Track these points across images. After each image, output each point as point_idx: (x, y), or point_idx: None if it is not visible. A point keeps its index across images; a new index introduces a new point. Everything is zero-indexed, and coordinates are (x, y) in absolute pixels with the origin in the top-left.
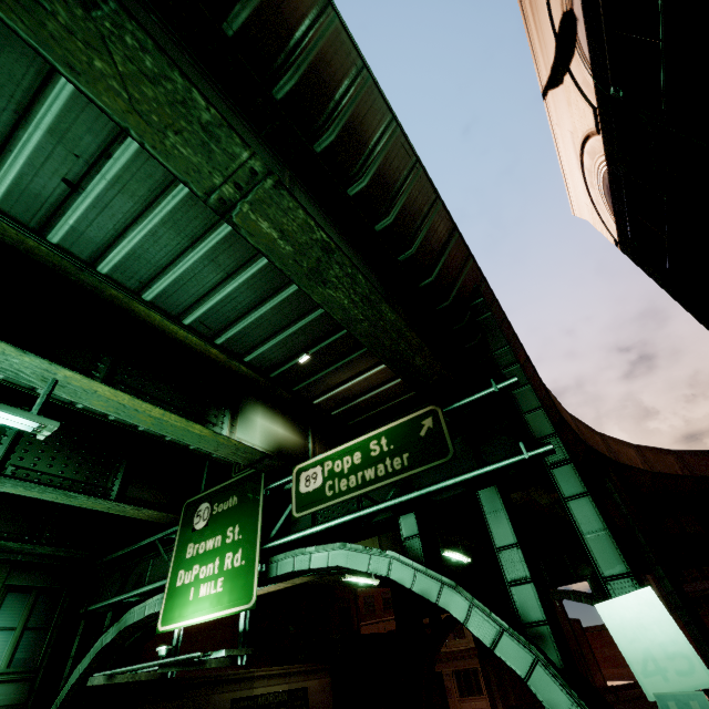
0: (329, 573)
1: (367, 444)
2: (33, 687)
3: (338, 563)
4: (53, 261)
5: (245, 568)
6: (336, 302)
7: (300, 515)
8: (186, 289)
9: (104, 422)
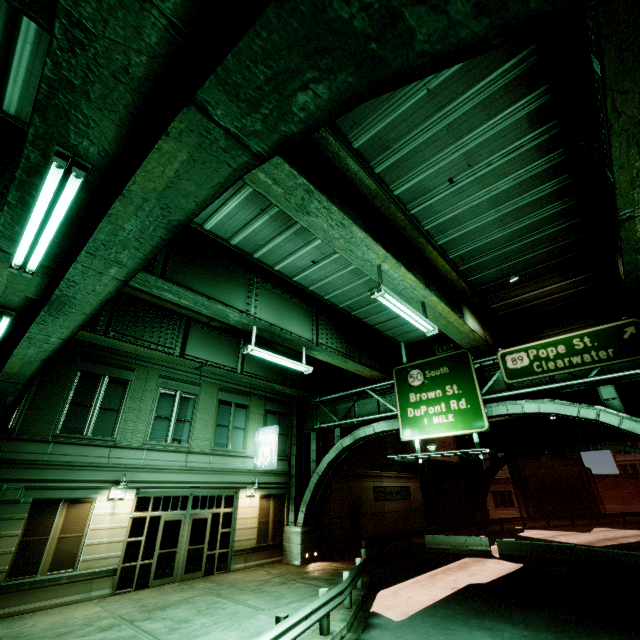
0: (525, 416)
1: (569, 341)
2: (290, 464)
3: (549, 410)
4: (401, 224)
5: (472, 410)
6: (634, 262)
7: (513, 382)
8: (468, 237)
9: (346, 316)
